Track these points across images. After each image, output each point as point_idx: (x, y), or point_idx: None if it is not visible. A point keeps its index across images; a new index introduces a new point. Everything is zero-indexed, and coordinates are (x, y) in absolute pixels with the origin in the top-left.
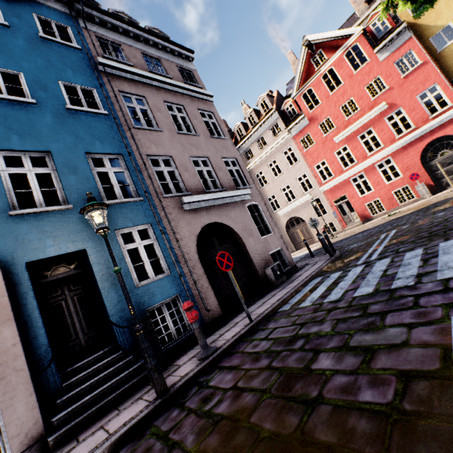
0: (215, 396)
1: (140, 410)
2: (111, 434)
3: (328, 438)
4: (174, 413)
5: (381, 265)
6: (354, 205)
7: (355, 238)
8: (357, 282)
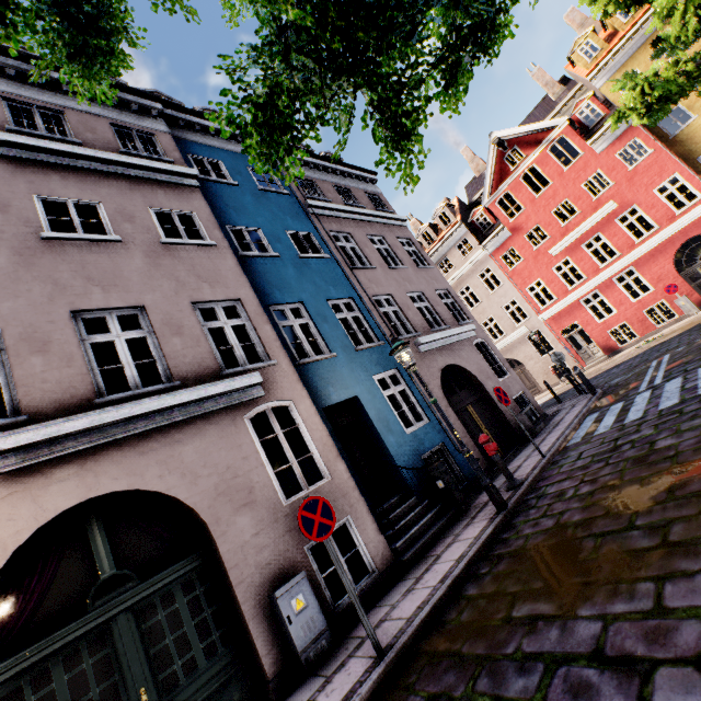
0: (567, 491)
1: (487, 522)
2: (477, 536)
3: (700, 457)
4: (532, 511)
5: (673, 384)
6: (591, 335)
7: (610, 374)
8: (654, 401)
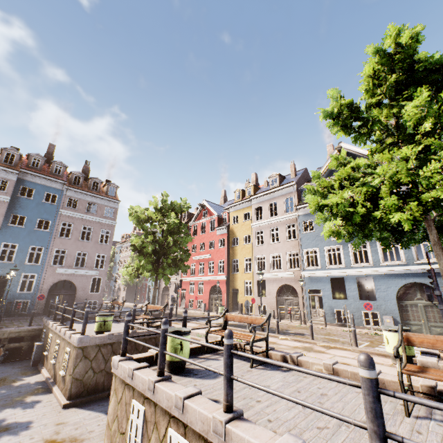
0: (1, 322)
1: None
2: None
3: None
4: None
5: None
6: (186, 297)
7: None
8: None
